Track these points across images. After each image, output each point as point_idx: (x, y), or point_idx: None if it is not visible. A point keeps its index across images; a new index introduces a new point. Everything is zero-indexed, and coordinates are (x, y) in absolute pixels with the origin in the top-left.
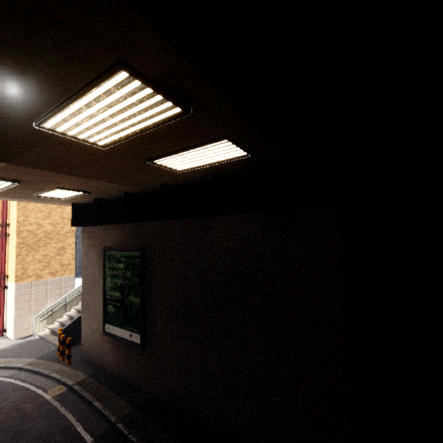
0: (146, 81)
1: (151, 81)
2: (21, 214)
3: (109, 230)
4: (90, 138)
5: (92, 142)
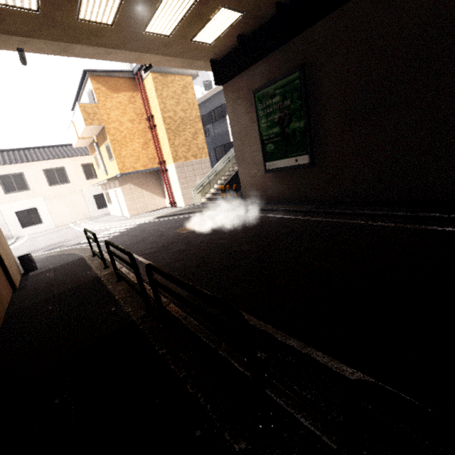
0: None
1: None
2: (160, 102)
3: (254, 70)
4: None
5: None
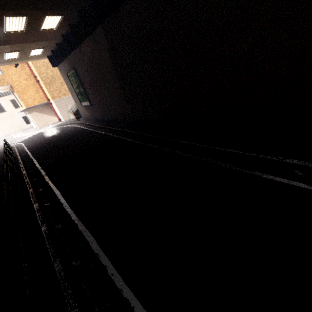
0: (12, 17)
1: (13, 15)
2: (37, 70)
3: (63, 64)
4: (18, 30)
5: (19, 31)
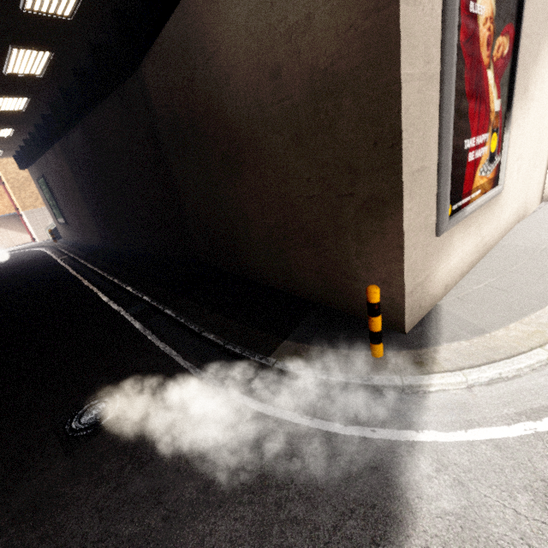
0: None
1: None
2: (1, 168)
3: (33, 169)
4: None
5: None
